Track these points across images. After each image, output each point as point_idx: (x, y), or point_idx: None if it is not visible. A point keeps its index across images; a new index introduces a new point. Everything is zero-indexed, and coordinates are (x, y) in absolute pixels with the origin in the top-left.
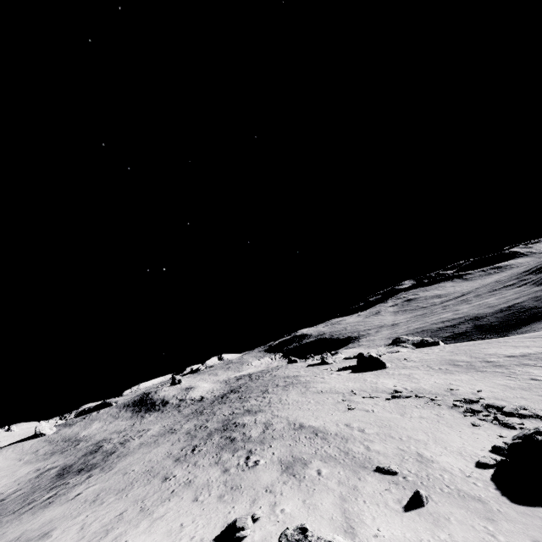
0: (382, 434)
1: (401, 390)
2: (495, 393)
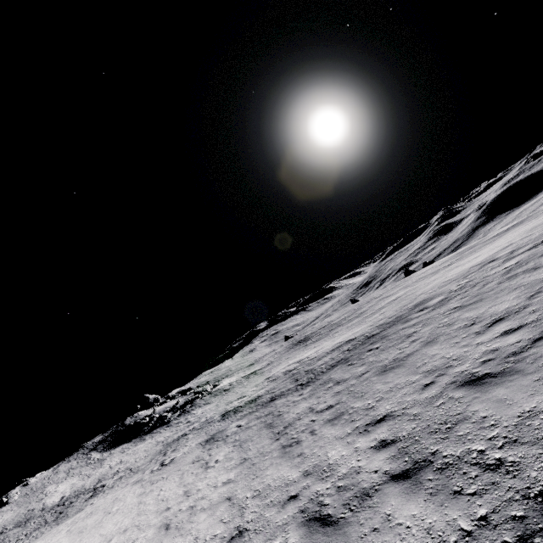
0: None
1: None
2: None
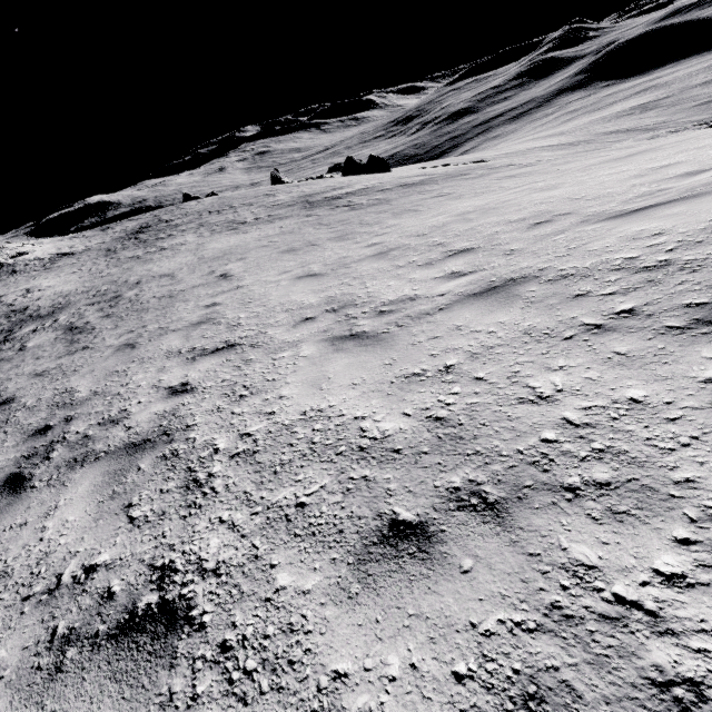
0: None
1: None
2: None
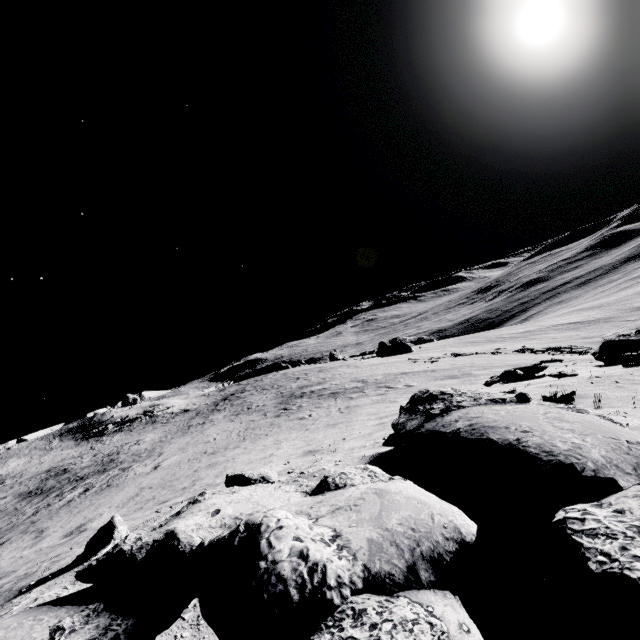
0: (496, 361)
1: (460, 352)
2: (537, 346)
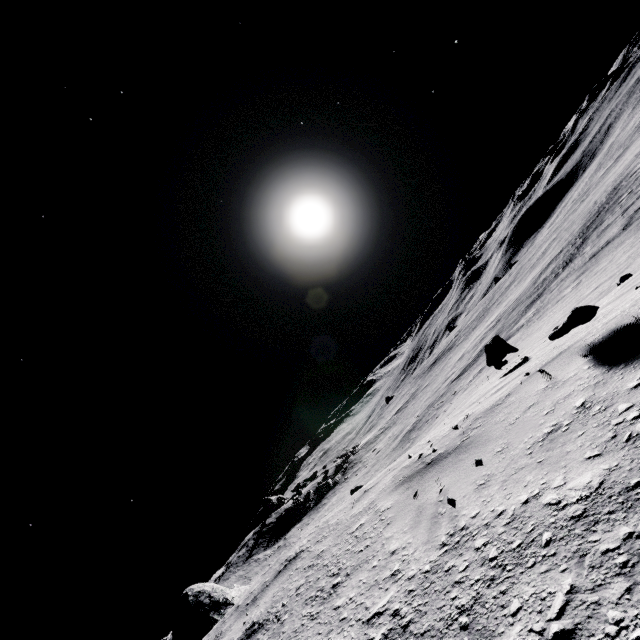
0: None
1: None
2: None
